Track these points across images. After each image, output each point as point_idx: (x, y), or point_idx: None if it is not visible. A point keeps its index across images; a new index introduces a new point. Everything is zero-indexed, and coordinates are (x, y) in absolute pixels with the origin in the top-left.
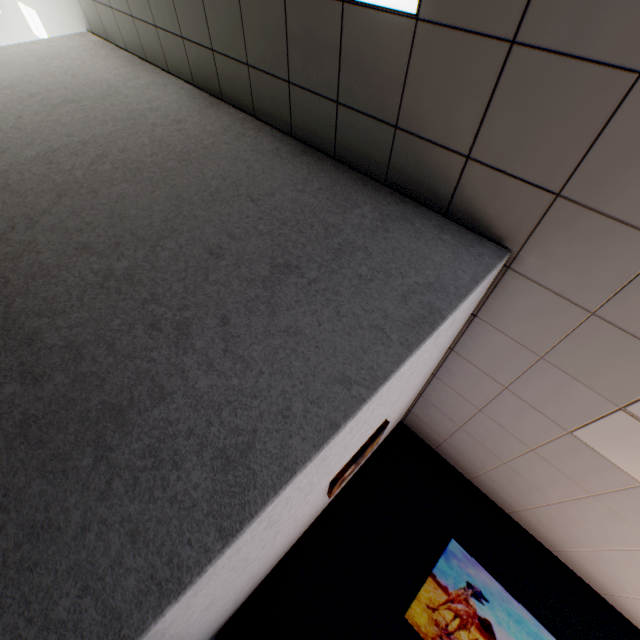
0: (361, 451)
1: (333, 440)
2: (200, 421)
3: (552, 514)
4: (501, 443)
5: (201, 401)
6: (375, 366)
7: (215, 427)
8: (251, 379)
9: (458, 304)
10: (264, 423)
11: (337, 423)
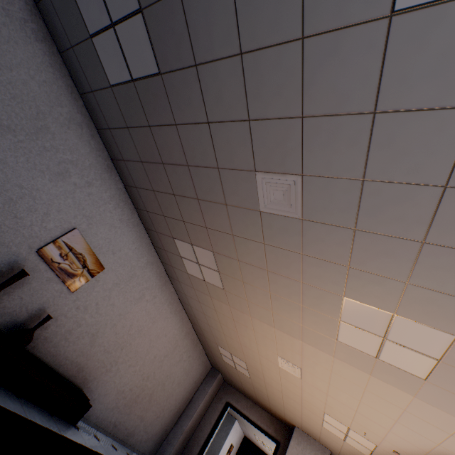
0: (228, 450)
1: (220, 452)
2: (209, 454)
3: (267, 452)
4: (254, 440)
5: (208, 451)
6: (222, 443)
7: (210, 454)
8: (212, 447)
9: (230, 431)
10: (214, 452)
11: (220, 450)
